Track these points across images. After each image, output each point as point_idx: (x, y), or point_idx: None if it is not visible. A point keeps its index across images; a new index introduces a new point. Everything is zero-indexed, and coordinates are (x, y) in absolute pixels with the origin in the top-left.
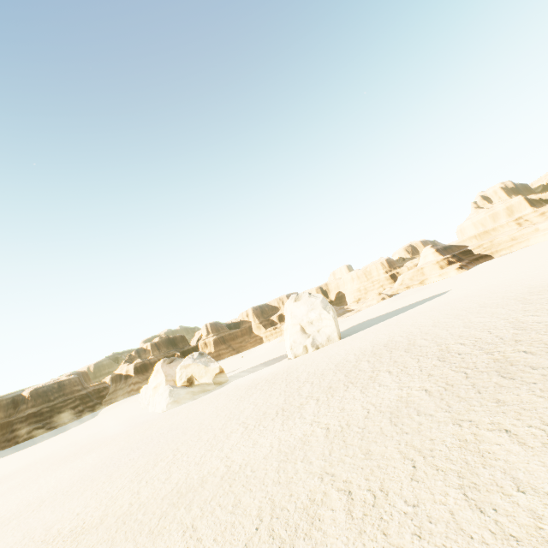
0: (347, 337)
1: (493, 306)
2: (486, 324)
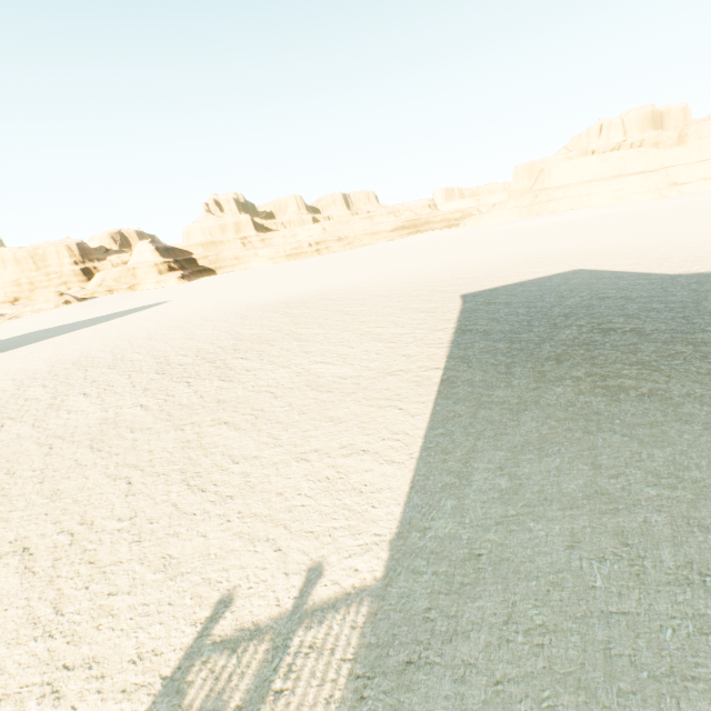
0: None
1: (216, 319)
2: (210, 336)
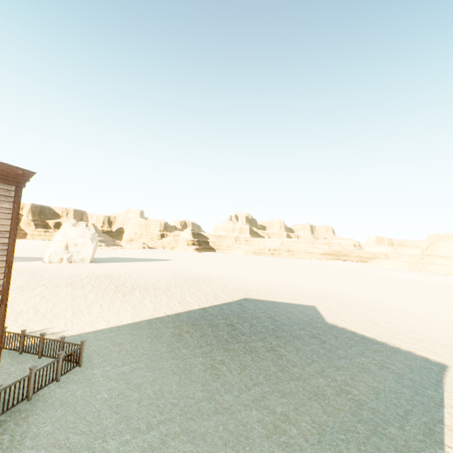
0: (96, 263)
1: (166, 274)
2: (151, 280)
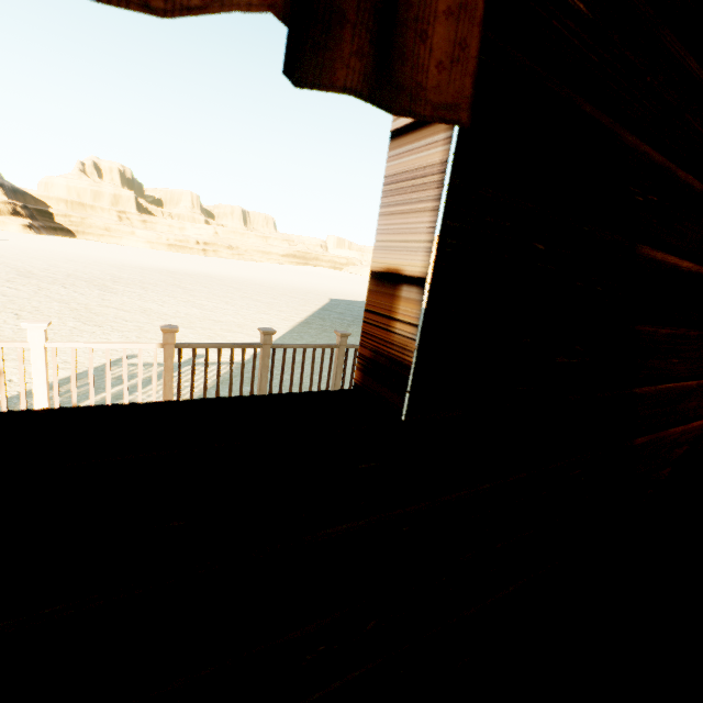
0: None
1: (86, 263)
2: (81, 270)
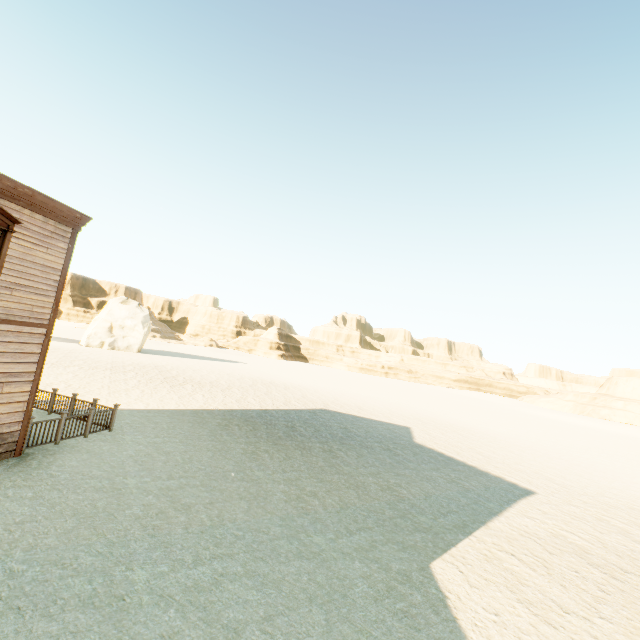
0: (144, 354)
1: (231, 375)
2: (210, 378)
